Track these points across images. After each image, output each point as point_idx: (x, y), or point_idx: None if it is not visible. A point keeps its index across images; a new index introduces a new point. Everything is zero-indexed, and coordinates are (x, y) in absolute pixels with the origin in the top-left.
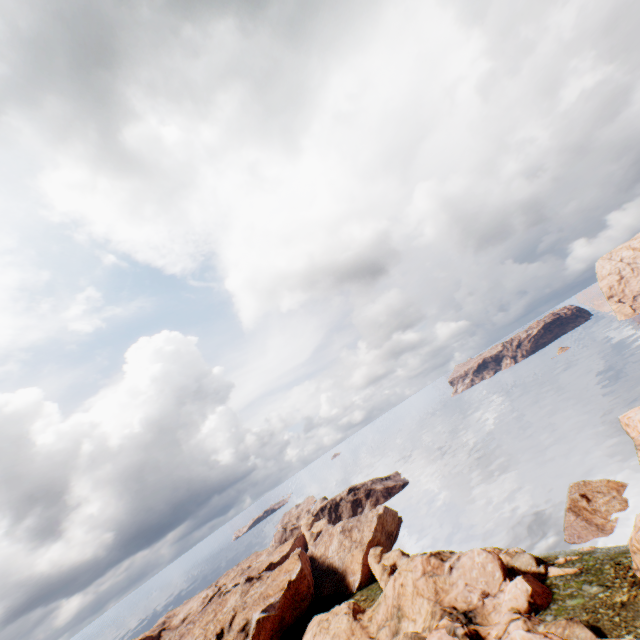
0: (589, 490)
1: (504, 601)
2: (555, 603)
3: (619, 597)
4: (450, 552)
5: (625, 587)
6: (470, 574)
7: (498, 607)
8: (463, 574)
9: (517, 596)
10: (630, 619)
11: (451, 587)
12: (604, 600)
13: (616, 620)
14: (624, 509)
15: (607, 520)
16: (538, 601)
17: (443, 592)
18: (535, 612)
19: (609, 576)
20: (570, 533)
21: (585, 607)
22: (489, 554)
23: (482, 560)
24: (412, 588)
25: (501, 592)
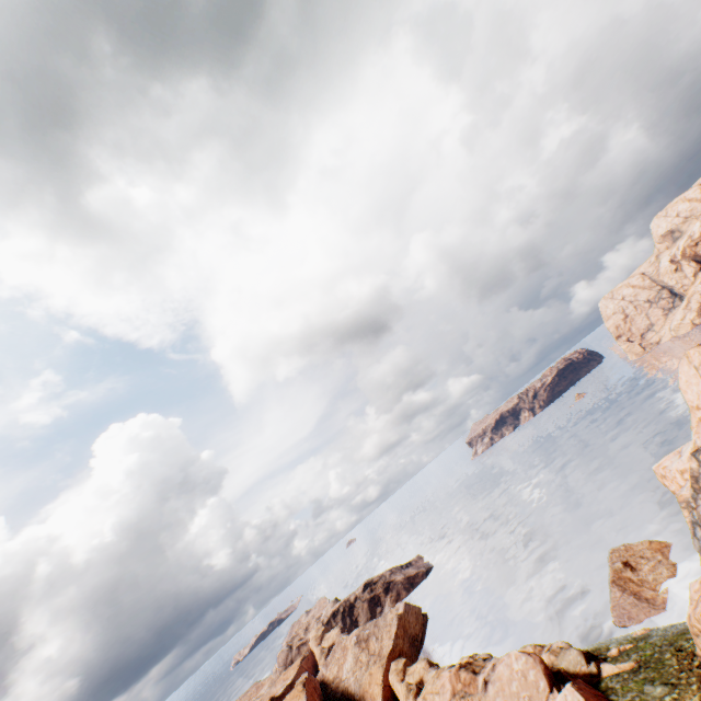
0: (631, 556)
1: None
2: None
3: (690, 699)
4: (483, 659)
5: (694, 683)
6: (509, 688)
7: None
8: (501, 689)
9: None
10: None
11: None
12: None
13: None
14: (673, 575)
15: (657, 592)
16: None
17: None
18: None
19: (672, 669)
20: (619, 614)
21: None
22: (529, 657)
23: (522, 667)
24: None
25: None
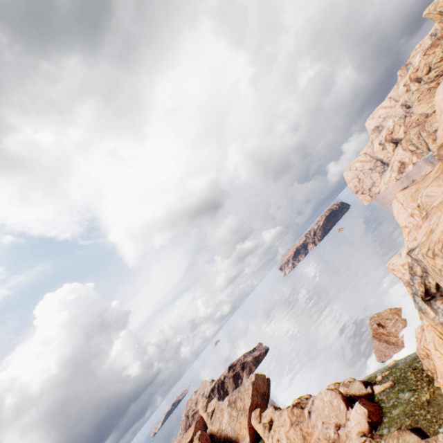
0: (381, 319)
1: (352, 428)
2: (385, 416)
3: (424, 396)
4: (306, 398)
5: (425, 387)
6: (324, 413)
7: (349, 434)
8: (319, 415)
9: (359, 420)
10: (437, 413)
11: (313, 429)
12: (415, 402)
13: (428, 417)
14: (405, 326)
15: (398, 337)
16: (374, 419)
17: (308, 435)
18: (375, 429)
19: (412, 381)
20: (379, 354)
21: (405, 413)
22: (332, 391)
23: (329, 398)
24: (286, 440)
25: (348, 420)
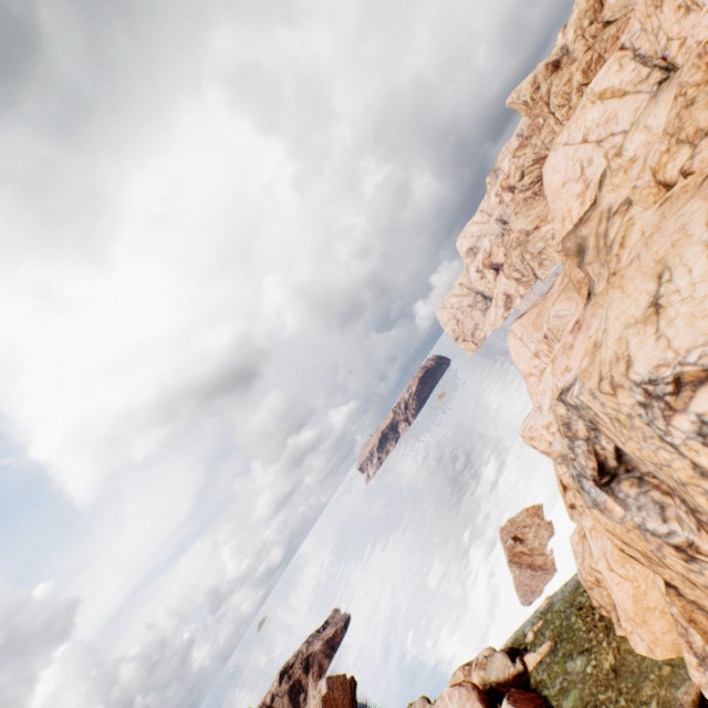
0: (517, 528)
1: None
2: None
3: (606, 660)
4: None
5: (603, 640)
6: None
7: None
8: None
9: None
10: (634, 692)
11: None
12: (596, 676)
13: (623, 704)
14: (552, 533)
15: (545, 555)
16: None
17: None
18: None
19: (582, 632)
20: (523, 592)
21: (585, 702)
22: (462, 688)
23: (457, 705)
24: None
25: None
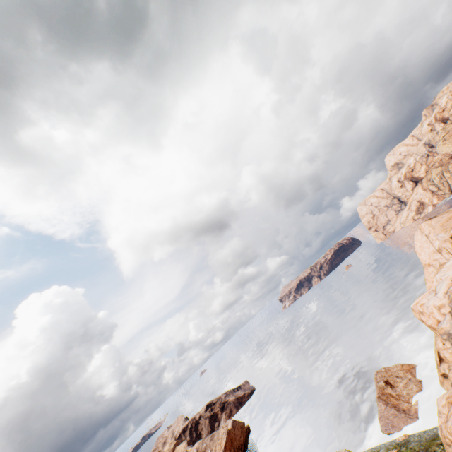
0: (390, 376)
1: None
2: None
3: None
4: None
5: None
6: None
7: None
8: None
9: None
10: None
11: None
12: None
13: None
14: (421, 390)
15: (410, 403)
16: None
17: None
18: None
19: None
20: (385, 423)
21: None
22: None
23: None
24: None
25: None
